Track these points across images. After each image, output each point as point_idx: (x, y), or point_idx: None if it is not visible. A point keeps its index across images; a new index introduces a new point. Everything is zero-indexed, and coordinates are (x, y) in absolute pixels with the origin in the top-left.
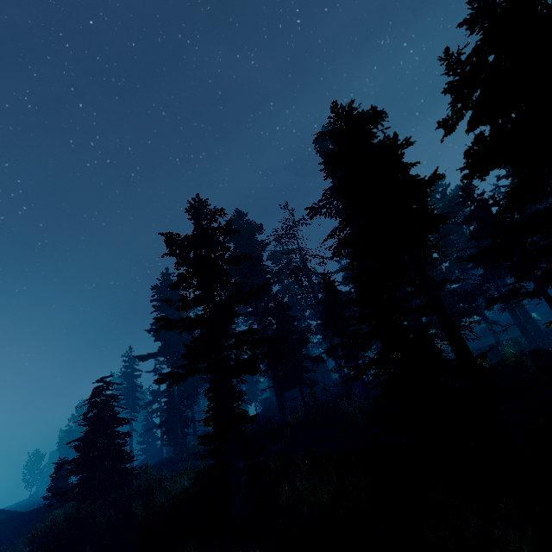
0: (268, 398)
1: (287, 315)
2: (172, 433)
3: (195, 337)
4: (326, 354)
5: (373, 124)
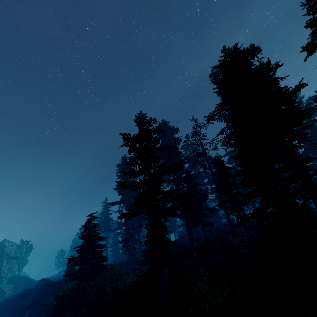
0: (182, 231)
1: (193, 181)
2: (127, 247)
3: (139, 193)
4: (219, 206)
5: (251, 57)
